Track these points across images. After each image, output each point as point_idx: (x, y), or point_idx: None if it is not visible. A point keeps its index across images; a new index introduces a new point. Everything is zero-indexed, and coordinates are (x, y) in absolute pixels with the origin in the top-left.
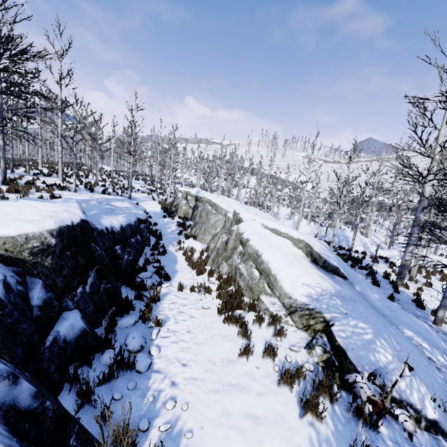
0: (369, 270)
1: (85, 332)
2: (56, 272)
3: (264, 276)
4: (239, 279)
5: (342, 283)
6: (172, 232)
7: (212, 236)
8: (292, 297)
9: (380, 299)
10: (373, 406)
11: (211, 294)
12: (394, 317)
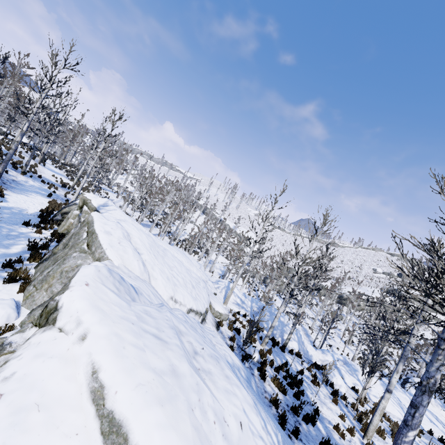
0: None
1: None
2: None
3: None
4: None
5: None
6: None
7: (50, 297)
8: None
9: None
10: None
11: None
12: None
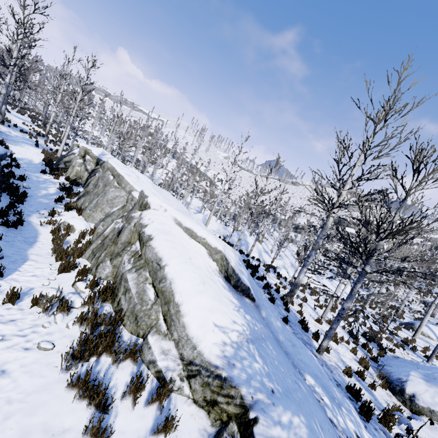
0: (266, 283)
1: None
2: None
3: (161, 302)
4: (123, 297)
5: (251, 308)
6: (46, 196)
7: (105, 215)
8: (198, 346)
9: (282, 328)
10: None
11: (69, 315)
12: (296, 355)
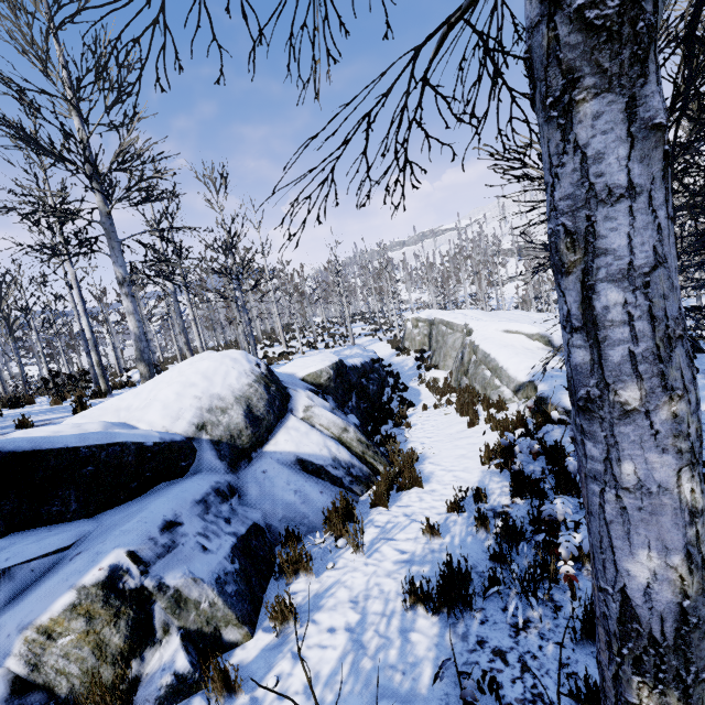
0: None
1: (361, 425)
2: (336, 391)
3: (493, 373)
4: (475, 384)
5: None
6: (410, 369)
7: (454, 359)
8: (515, 380)
9: None
10: (528, 408)
11: (453, 405)
12: None
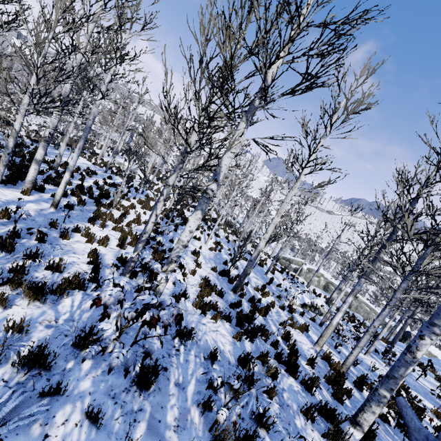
0: None
1: None
2: None
3: None
4: None
5: None
6: None
7: None
8: None
9: None
10: None
11: None
12: None
